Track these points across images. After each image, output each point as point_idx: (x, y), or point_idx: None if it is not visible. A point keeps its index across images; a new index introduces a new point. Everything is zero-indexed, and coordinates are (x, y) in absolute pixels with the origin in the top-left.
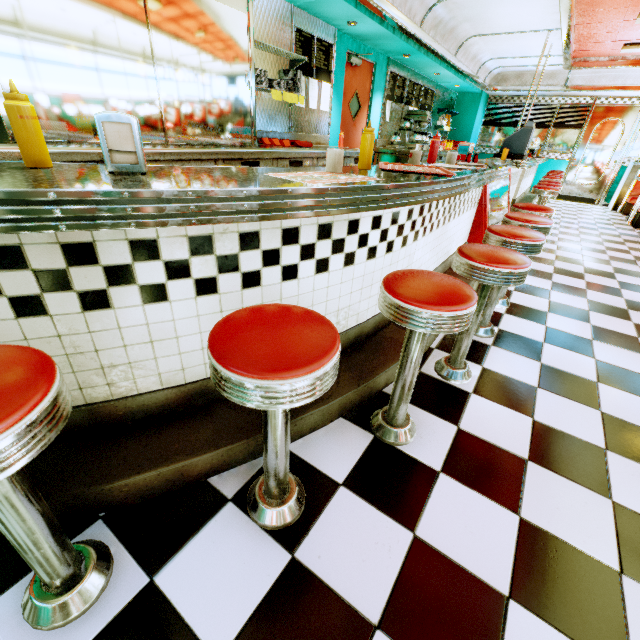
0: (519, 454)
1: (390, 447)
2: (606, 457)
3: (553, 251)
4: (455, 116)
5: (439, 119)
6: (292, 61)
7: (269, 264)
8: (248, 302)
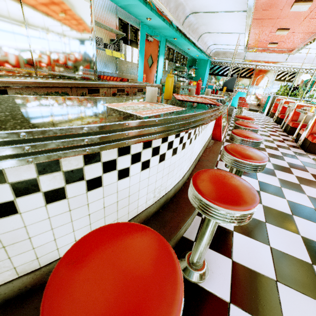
0: (270, 277)
1: (195, 285)
2: (314, 270)
3: None
4: (196, 69)
5: (189, 70)
6: (117, 35)
7: (108, 170)
8: (92, 199)
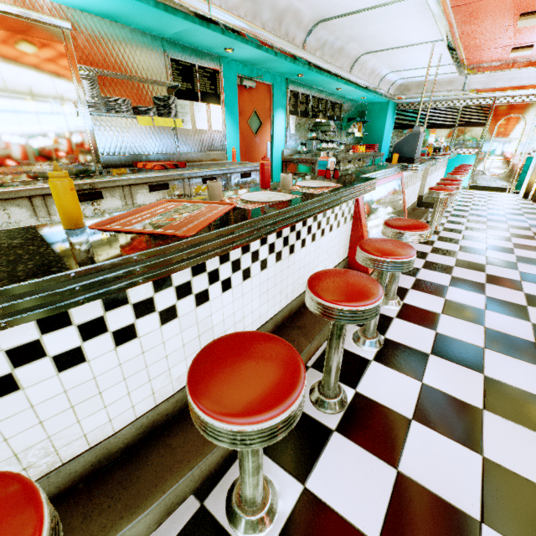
0: None
1: None
2: None
3: (454, 253)
4: (367, 123)
5: (350, 127)
6: (169, 88)
7: None
8: None
